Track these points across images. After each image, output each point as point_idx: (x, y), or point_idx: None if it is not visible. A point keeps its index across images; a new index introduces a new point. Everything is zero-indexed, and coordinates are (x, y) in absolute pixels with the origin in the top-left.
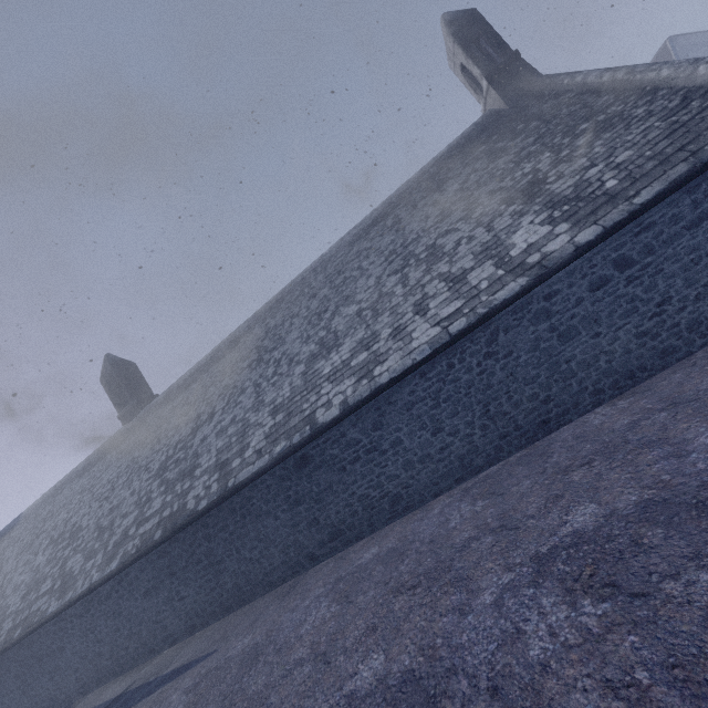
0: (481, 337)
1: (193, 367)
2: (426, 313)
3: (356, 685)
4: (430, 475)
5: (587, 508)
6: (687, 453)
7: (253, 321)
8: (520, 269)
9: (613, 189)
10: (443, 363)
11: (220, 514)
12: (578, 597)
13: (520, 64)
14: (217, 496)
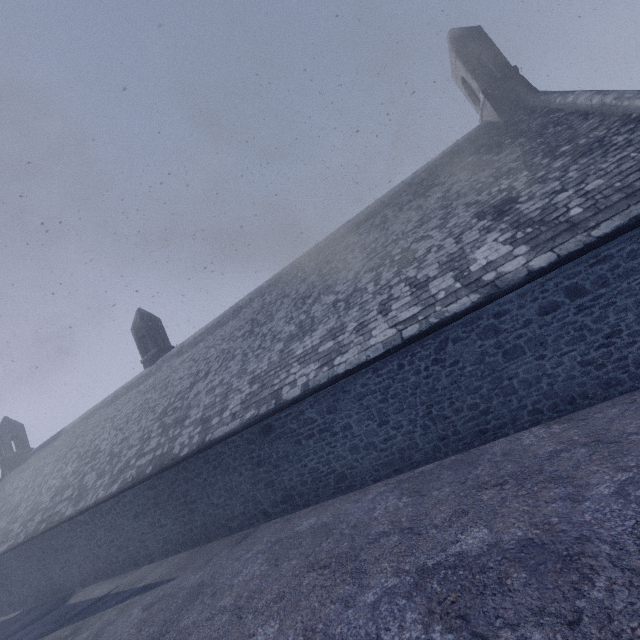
0: (431, 344)
1: (202, 328)
2: (387, 314)
3: None
4: (373, 461)
5: (480, 532)
6: (583, 499)
7: (254, 295)
8: (475, 285)
9: (576, 217)
10: (394, 362)
11: (197, 462)
12: (433, 621)
13: (517, 80)
14: (196, 446)
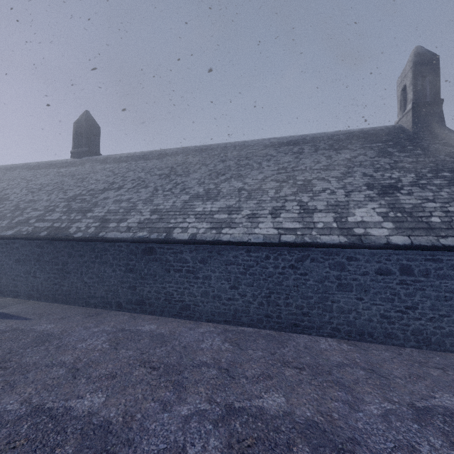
0: (296, 254)
1: (130, 153)
2: (276, 217)
3: (76, 405)
4: (213, 308)
5: (279, 398)
6: (358, 409)
7: (181, 151)
8: (347, 231)
9: (434, 224)
10: (264, 252)
11: (85, 247)
12: None
13: (438, 110)
14: (89, 236)
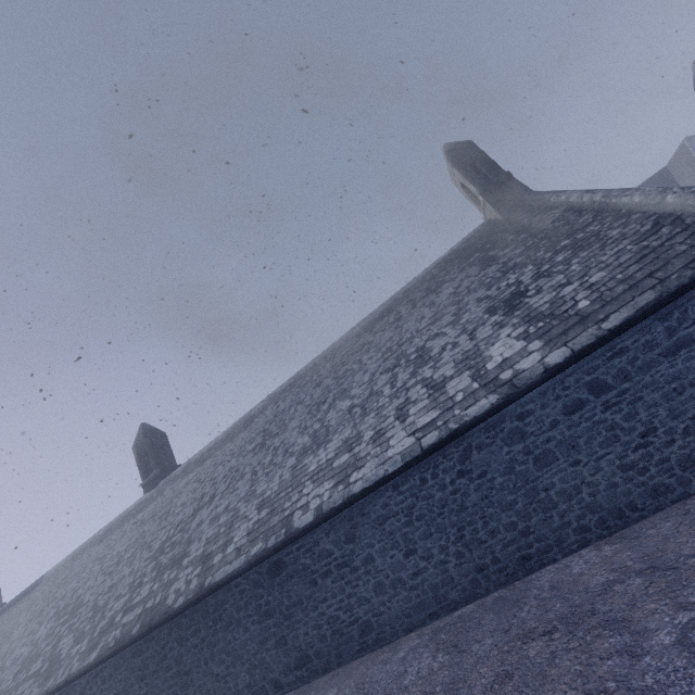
0: (454, 453)
1: (211, 442)
2: (405, 420)
3: None
4: (402, 604)
5: None
6: (642, 652)
7: (268, 402)
8: (493, 384)
9: (584, 310)
10: (416, 476)
11: (194, 616)
12: None
13: (512, 183)
14: (193, 594)
